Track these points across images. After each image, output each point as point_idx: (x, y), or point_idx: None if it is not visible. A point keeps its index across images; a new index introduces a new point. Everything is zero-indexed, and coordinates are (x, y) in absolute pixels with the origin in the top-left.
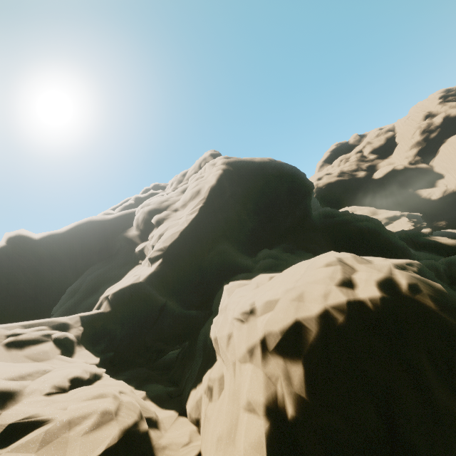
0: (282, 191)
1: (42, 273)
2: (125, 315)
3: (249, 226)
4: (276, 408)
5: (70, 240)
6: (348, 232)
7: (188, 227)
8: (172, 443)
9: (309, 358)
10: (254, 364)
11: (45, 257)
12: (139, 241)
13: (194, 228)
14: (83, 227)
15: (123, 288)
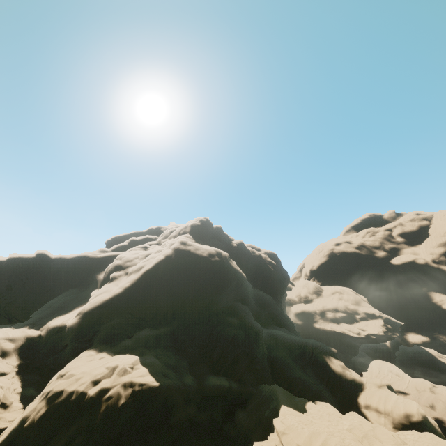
0: (193, 286)
1: (47, 280)
2: (48, 341)
3: (160, 304)
4: (25, 420)
5: (70, 265)
6: (220, 335)
7: (111, 297)
8: (4, 418)
9: (51, 408)
10: (39, 400)
11: (53, 270)
12: (99, 285)
13: (114, 299)
14: (80, 259)
15: (57, 324)
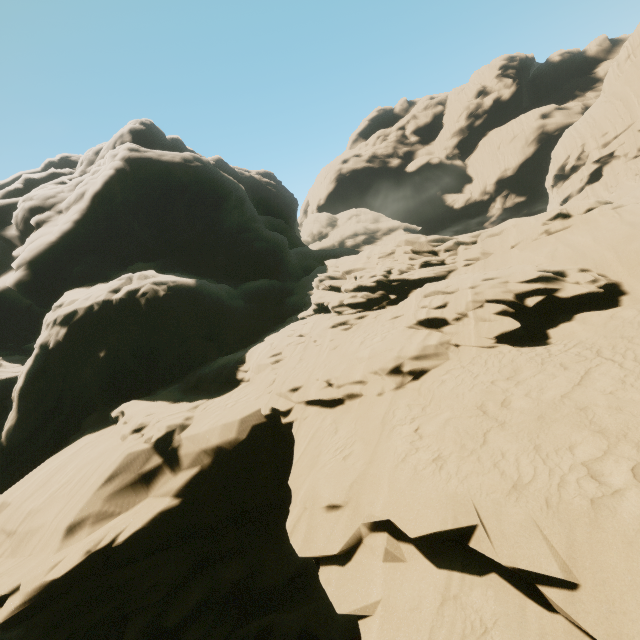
0: (180, 203)
1: None
2: None
3: (142, 238)
4: (46, 345)
5: None
6: (239, 250)
7: (59, 237)
8: (6, 371)
9: (73, 326)
10: (47, 330)
11: None
12: (19, 243)
13: (65, 238)
14: None
15: None
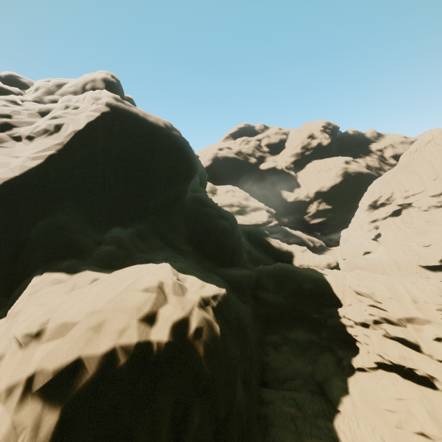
0: (163, 167)
1: None
2: None
3: (114, 193)
4: None
5: None
6: (207, 227)
7: (20, 177)
8: None
9: (72, 403)
10: (7, 407)
11: None
12: None
13: (29, 181)
14: None
15: None
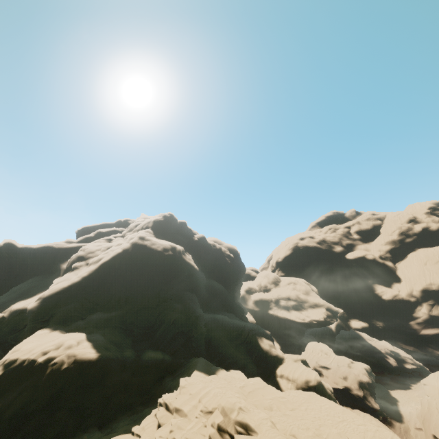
0: (145, 277)
1: (14, 267)
2: (10, 322)
3: (115, 292)
4: None
5: (37, 254)
6: (164, 318)
7: (69, 285)
8: None
9: (7, 371)
10: None
11: (20, 259)
12: (62, 274)
13: (72, 286)
14: (46, 249)
15: (19, 307)
